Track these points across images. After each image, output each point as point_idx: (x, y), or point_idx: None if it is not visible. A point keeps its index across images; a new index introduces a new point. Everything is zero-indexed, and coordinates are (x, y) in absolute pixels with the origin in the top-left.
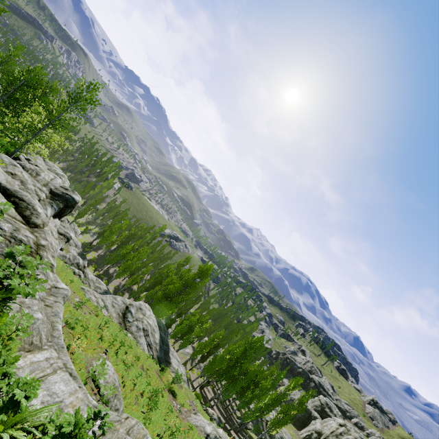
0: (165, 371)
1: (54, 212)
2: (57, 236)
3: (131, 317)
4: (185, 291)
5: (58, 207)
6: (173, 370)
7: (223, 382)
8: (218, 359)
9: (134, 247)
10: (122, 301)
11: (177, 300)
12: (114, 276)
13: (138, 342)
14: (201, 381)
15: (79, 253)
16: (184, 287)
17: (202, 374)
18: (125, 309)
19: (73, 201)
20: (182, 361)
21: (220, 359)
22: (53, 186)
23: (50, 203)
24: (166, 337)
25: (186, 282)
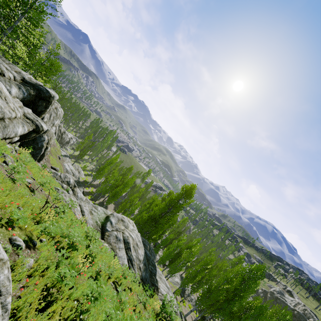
0: (151, 297)
1: (22, 96)
2: (22, 118)
3: (110, 226)
4: (170, 213)
5: (28, 92)
6: (162, 298)
7: (216, 319)
8: (213, 288)
9: (123, 181)
10: (103, 211)
11: (162, 221)
12: (108, 207)
13: (117, 255)
14: (194, 316)
15: (75, 180)
16: (169, 209)
17: (196, 306)
18: (104, 219)
19: (47, 93)
20: (172, 291)
21: (216, 288)
22: (27, 77)
23: (18, 85)
24: (152, 257)
25: (170, 202)
